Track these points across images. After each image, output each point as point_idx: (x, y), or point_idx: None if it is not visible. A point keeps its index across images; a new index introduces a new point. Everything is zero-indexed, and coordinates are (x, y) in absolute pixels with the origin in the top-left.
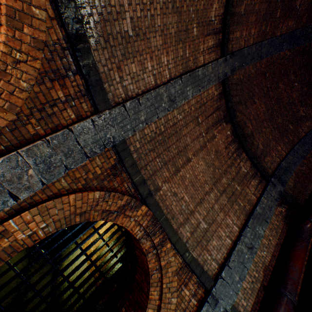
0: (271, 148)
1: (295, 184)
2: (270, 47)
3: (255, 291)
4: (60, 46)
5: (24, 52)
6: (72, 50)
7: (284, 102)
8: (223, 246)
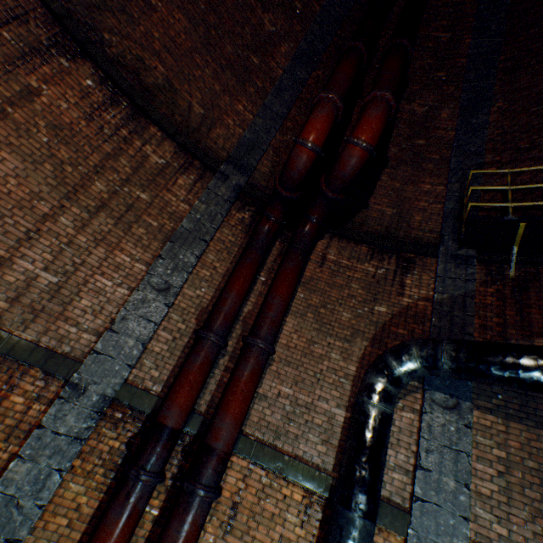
0: (224, 110)
1: (274, 169)
2: None
3: (179, 350)
4: None
5: None
6: None
7: (228, 4)
8: (110, 303)
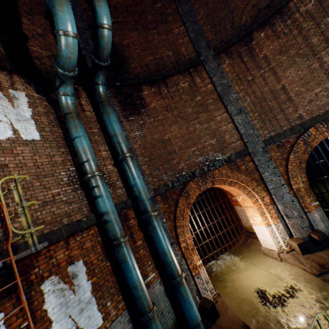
0: None
1: None
2: (181, 0)
3: None
4: (228, 166)
5: (234, 176)
6: (228, 162)
7: None
8: None
